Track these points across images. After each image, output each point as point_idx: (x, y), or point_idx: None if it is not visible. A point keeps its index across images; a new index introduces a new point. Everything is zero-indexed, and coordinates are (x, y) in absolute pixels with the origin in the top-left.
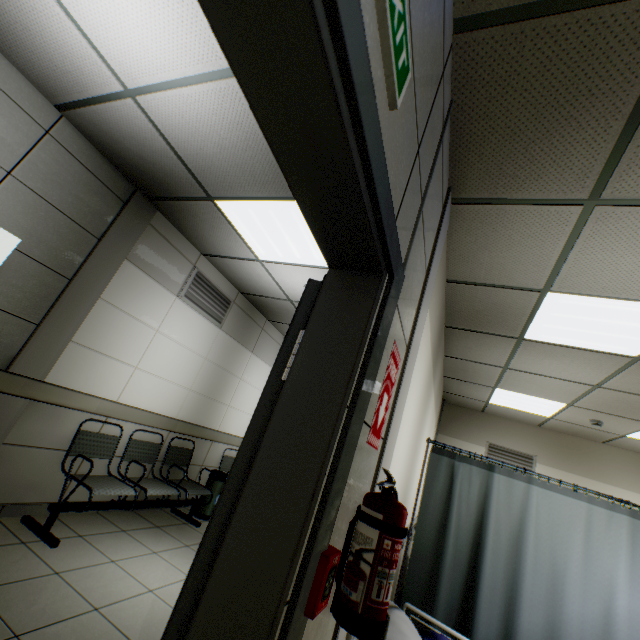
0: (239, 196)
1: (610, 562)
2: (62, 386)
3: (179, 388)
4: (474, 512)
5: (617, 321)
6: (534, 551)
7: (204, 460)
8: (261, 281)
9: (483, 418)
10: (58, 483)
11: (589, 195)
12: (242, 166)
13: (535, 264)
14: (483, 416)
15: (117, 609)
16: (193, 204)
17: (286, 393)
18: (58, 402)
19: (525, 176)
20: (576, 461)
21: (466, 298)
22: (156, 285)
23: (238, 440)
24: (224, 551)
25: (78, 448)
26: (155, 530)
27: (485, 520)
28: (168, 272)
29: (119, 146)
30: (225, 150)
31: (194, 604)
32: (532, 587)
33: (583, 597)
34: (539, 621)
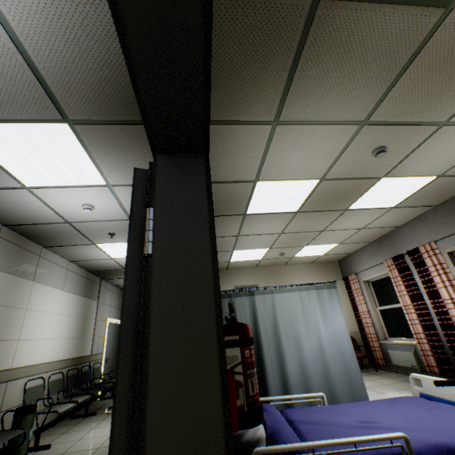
0: None
1: (314, 316)
2: None
3: None
4: (250, 324)
5: (288, 193)
6: (284, 329)
7: (2, 405)
8: (31, 209)
9: (228, 273)
10: None
11: (274, 118)
12: None
13: (250, 164)
14: (228, 271)
15: None
16: None
17: (157, 262)
18: None
19: (243, 105)
20: (277, 279)
21: (213, 193)
22: None
23: (39, 367)
24: (150, 428)
25: None
26: None
27: (258, 325)
28: None
29: None
30: None
31: None
32: (288, 349)
33: (309, 340)
34: (295, 365)
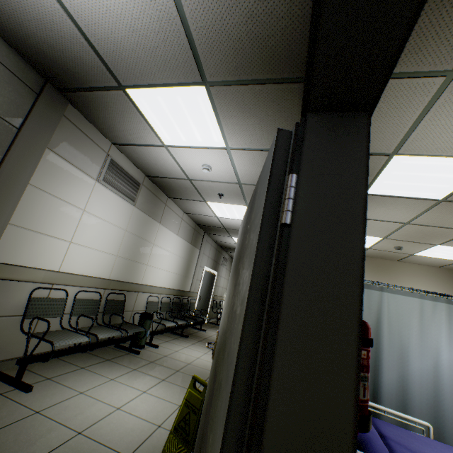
0: (149, 83)
1: (436, 333)
2: (8, 263)
3: (108, 255)
4: None
5: (437, 174)
6: (388, 334)
7: (133, 307)
8: (165, 164)
9: None
10: (19, 342)
11: None
12: (153, 50)
13: (392, 132)
14: None
15: (96, 429)
16: (104, 94)
17: (296, 234)
18: (7, 277)
19: (408, 50)
20: (382, 274)
21: None
22: (77, 171)
23: (156, 289)
24: (273, 396)
25: (32, 312)
26: (107, 363)
27: None
28: (86, 160)
29: (24, 32)
30: (137, 32)
31: (239, 446)
32: (388, 357)
33: (420, 358)
34: (394, 377)
